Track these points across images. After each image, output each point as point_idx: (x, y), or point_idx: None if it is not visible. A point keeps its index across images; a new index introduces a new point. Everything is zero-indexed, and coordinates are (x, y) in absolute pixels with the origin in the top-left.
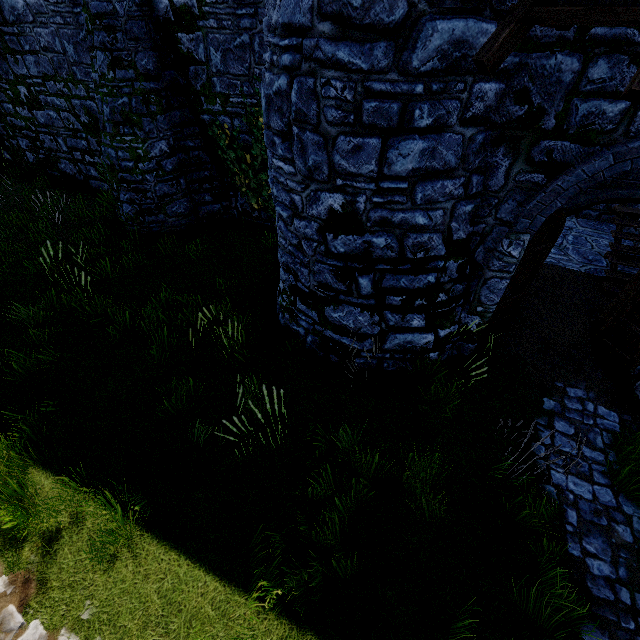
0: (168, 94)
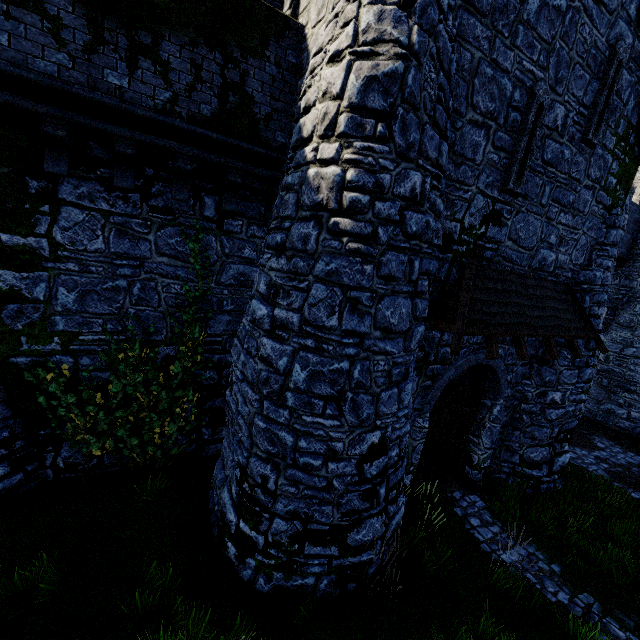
0: None
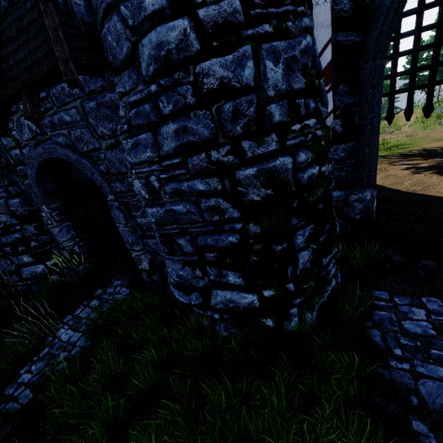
0: None
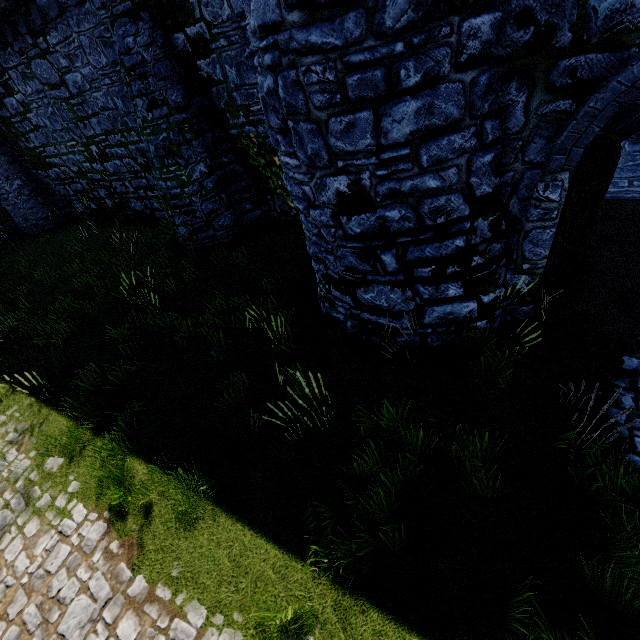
0: (199, 120)
